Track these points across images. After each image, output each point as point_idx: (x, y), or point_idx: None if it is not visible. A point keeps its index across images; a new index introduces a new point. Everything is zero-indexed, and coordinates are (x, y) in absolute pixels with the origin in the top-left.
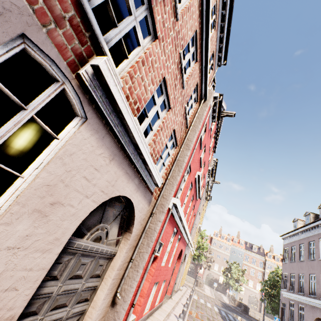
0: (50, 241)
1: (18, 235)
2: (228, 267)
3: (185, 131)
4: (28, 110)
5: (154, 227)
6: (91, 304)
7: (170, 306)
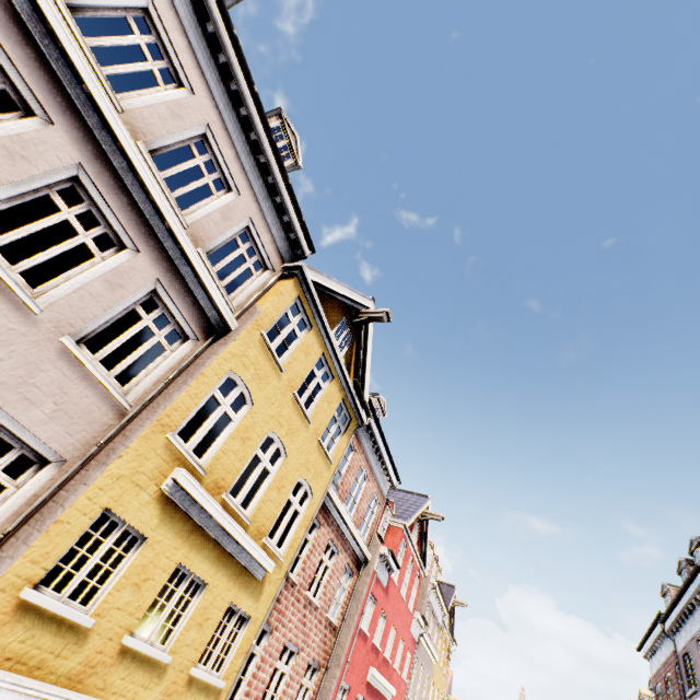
0: None
1: None
2: None
3: (335, 632)
4: None
5: None
6: None
7: None
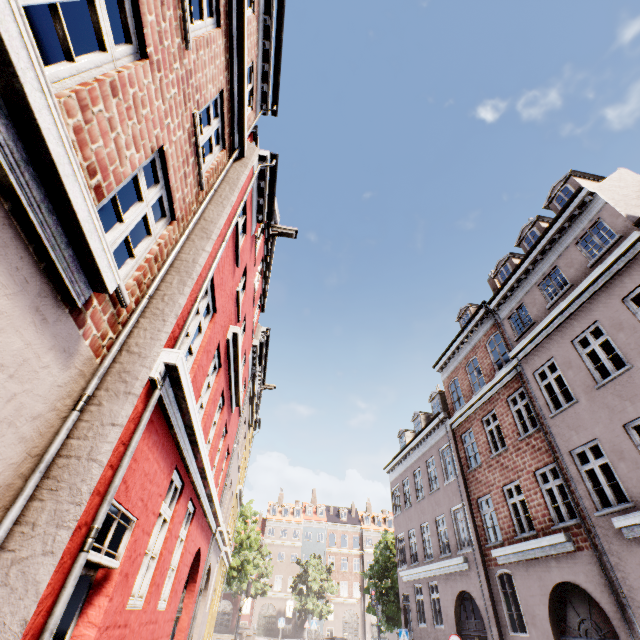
0: None
1: None
2: (303, 571)
3: (198, 197)
4: None
5: (89, 448)
6: None
7: None
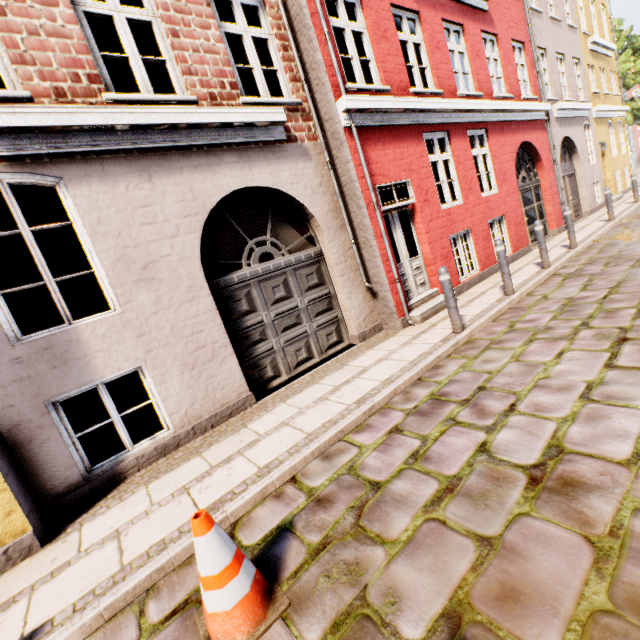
0: (187, 291)
1: (149, 304)
2: None
3: None
4: (22, 230)
5: (348, 179)
6: (342, 310)
7: (556, 241)
